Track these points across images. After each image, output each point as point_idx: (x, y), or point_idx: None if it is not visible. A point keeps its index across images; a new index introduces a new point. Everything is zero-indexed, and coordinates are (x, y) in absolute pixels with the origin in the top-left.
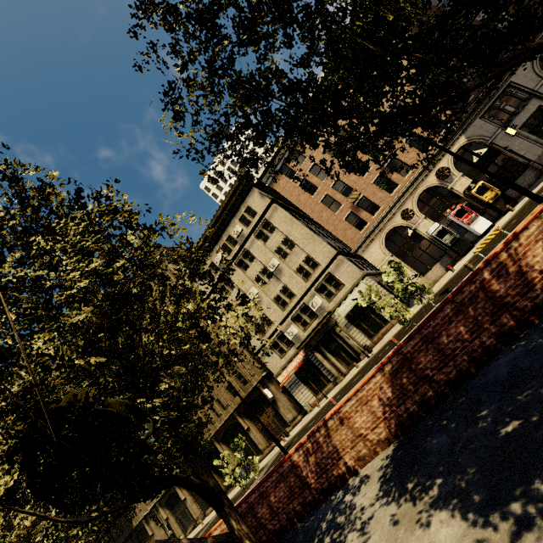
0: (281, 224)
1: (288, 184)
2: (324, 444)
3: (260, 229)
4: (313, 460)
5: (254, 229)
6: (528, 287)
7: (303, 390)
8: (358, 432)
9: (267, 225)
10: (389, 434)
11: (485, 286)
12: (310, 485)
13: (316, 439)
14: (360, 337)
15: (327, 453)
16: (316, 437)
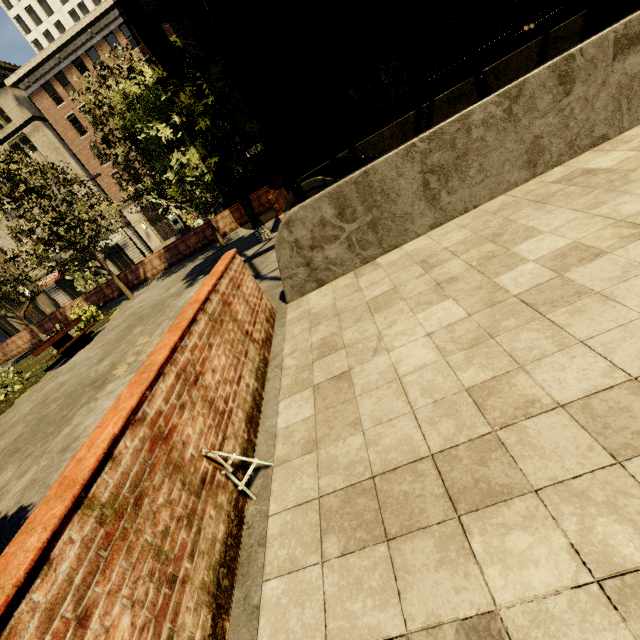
0: (44, 148)
1: (53, 109)
2: (6, 348)
3: (17, 141)
4: (2, 352)
5: (9, 138)
6: (67, 319)
7: (62, 295)
8: (19, 345)
9: (27, 140)
10: (29, 347)
11: (57, 316)
12: (1, 359)
13: (3, 346)
14: (113, 269)
15: (7, 350)
16: (3, 346)
